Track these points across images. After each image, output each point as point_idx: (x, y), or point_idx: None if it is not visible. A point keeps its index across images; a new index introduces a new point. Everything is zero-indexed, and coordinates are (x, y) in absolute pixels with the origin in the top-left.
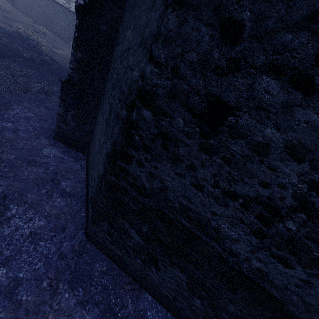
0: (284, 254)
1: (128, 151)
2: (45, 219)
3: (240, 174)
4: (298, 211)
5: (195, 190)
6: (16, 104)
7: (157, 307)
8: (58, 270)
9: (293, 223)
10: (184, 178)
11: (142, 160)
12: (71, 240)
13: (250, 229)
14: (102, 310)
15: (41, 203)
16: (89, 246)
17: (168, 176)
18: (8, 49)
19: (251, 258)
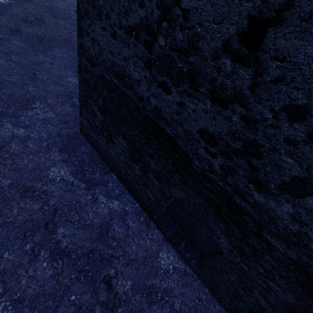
0: (164, 79)
1: (80, 24)
2: (55, 114)
3: (129, 2)
4: (162, 21)
5: (113, 40)
6: (57, 49)
7: (119, 184)
8: (55, 141)
9: (162, 37)
10: (106, 31)
11: (87, 28)
12: (69, 130)
13: (143, 63)
14: (77, 169)
15: (56, 106)
16: (81, 137)
17: (99, 35)
18: (63, 13)
19: (149, 97)
